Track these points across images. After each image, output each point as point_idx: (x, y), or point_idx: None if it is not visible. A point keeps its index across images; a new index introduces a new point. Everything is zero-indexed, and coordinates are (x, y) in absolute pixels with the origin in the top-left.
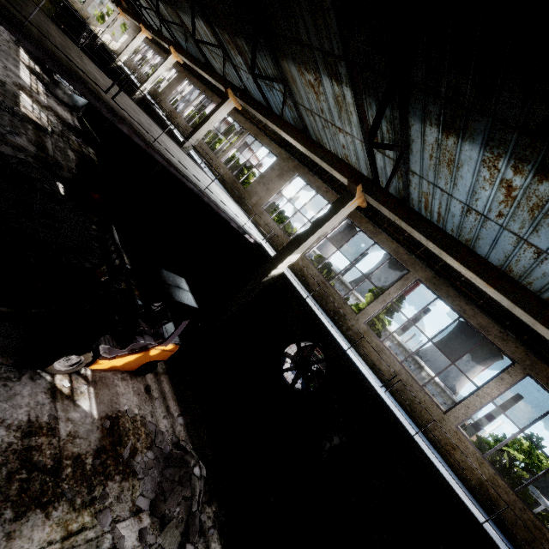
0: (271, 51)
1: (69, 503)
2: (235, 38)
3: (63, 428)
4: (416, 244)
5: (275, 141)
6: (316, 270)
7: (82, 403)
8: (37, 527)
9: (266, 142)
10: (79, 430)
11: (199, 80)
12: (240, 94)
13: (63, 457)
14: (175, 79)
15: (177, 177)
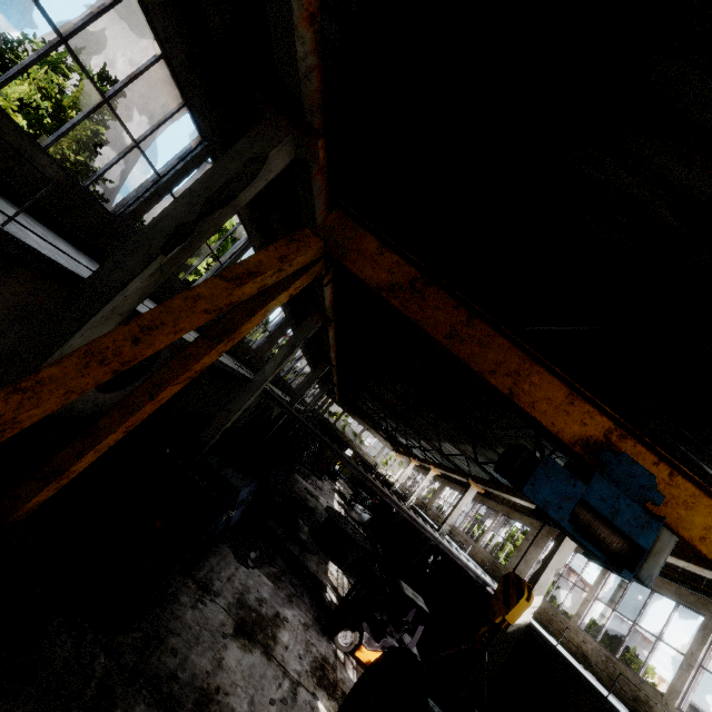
0: (487, 445)
1: (339, 706)
2: (468, 446)
3: (339, 673)
4: (695, 577)
5: (525, 513)
6: (594, 642)
7: (349, 672)
8: (324, 697)
9: (517, 517)
10: (346, 682)
11: (456, 483)
12: (478, 480)
13: (338, 685)
14: (438, 488)
15: (418, 528)
